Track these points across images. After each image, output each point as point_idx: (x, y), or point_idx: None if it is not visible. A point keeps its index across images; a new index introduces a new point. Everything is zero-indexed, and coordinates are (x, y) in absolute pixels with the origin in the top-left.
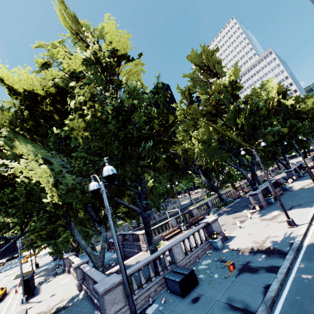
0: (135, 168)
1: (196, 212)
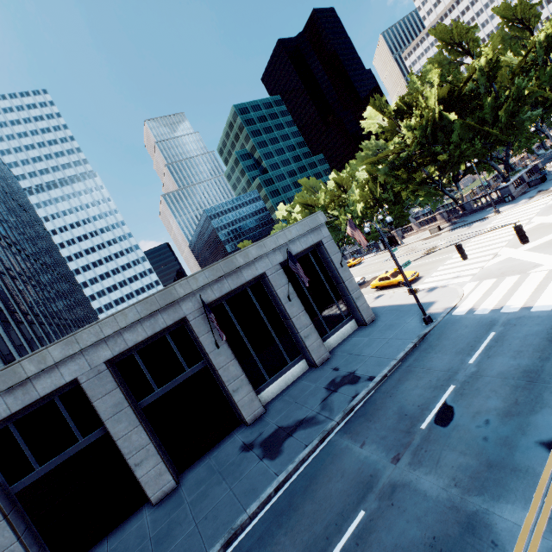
0: (522, 127)
1: (491, 182)
